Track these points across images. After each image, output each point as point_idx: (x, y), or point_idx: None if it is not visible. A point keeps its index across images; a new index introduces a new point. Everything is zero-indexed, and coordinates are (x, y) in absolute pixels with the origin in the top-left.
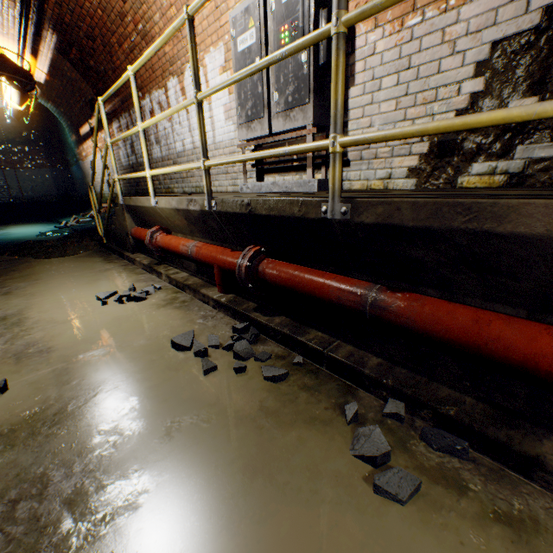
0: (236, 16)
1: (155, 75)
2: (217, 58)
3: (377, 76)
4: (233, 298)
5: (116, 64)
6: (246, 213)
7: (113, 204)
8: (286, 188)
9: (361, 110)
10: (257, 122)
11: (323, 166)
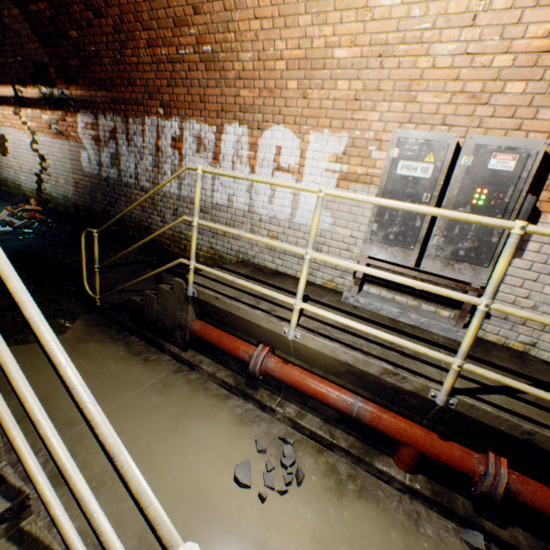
0: (406, 139)
1: (203, 105)
2: (331, 143)
3: (549, 263)
4: (430, 485)
5: (126, 57)
6: (518, 437)
7: (44, 207)
8: (420, 324)
9: (521, 280)
10: (400, 249)
11: (458, 309)
